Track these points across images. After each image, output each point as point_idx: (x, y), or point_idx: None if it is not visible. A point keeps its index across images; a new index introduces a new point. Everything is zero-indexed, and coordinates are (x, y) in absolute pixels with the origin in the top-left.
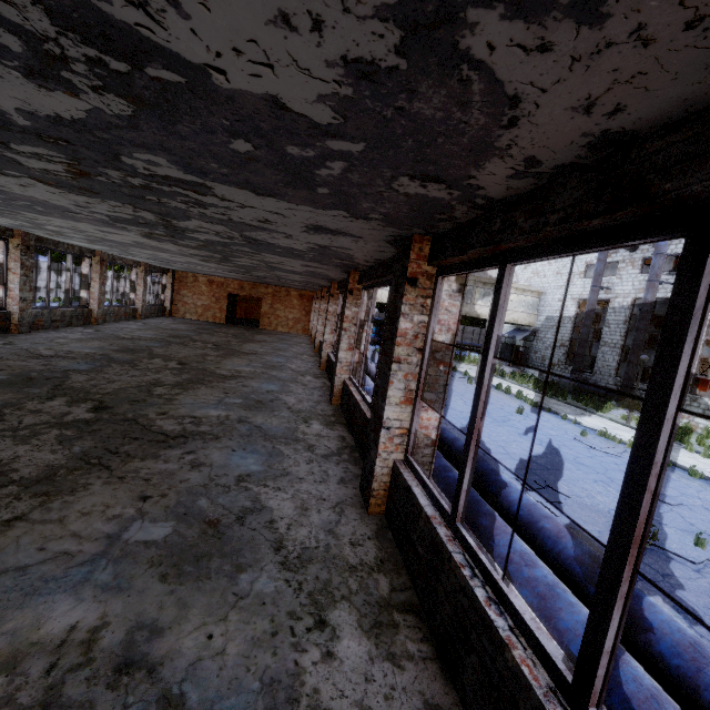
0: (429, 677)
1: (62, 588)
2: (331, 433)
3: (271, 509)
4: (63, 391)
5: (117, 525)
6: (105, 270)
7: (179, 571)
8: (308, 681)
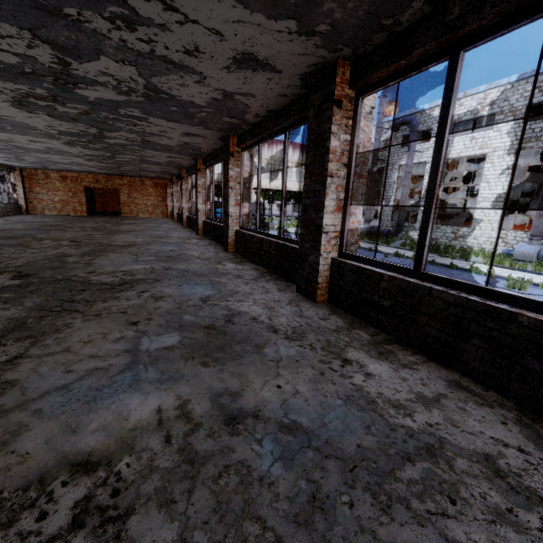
0: (435, 369)
1: (120, 390)
2: (244, 267)
3: (246, 312)
4: None
5: (126, 343)
6: None
7: (213, 358)
8: (370, 390)
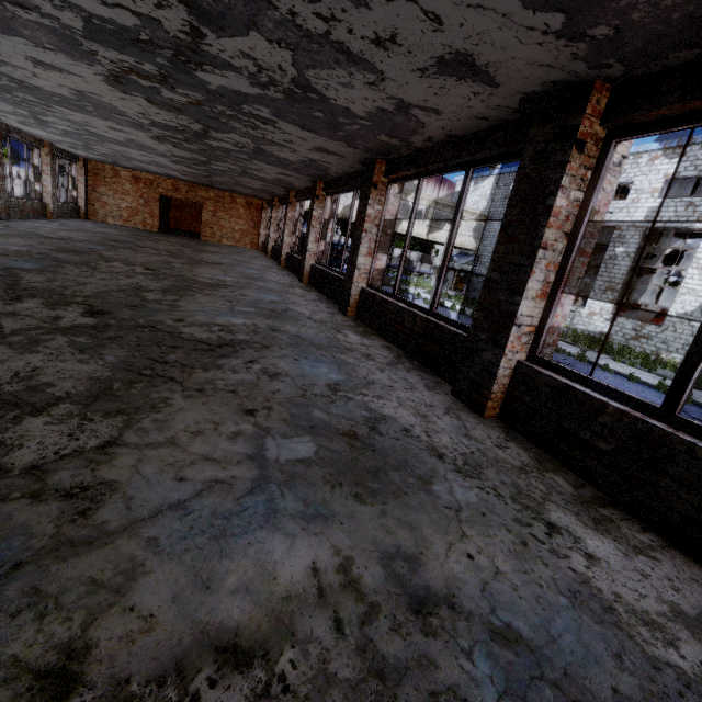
0: (683, 563)
1: (254, 524)
2: (373, 342)
3: (393, 418)
4: (26, 291)
5: (247, 444)
6: (0, 144)
7: (368, 490)
8: (601, 587)
